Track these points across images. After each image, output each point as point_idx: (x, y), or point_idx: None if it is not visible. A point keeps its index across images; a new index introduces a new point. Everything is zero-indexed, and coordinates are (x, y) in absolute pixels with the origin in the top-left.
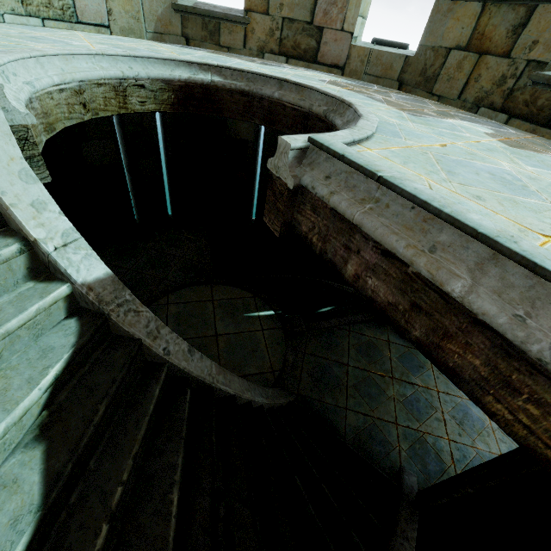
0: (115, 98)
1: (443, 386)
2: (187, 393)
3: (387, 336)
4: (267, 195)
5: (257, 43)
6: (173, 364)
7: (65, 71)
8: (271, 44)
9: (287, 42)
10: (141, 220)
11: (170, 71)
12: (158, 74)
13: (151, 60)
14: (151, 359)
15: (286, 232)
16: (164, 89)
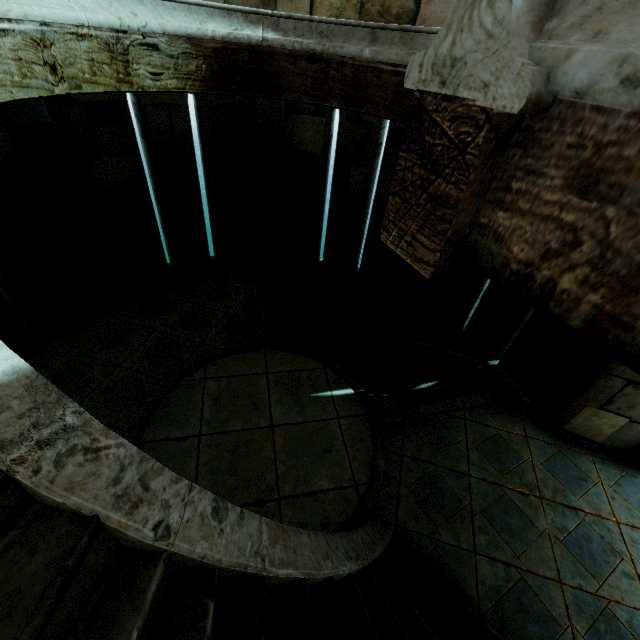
0: (110, 64)
1: (625, 514)
2: (207, 612)
3: (523, 427)
4: (397, 168)
5: (329, 12)
6: (177, 553)
7: (9, 1)
8: (348, 11)
9: (371, 7)
10: (175, 264)
11: (199, 24)
12: (180, 27)
13: (169, 5)
14: (130, 544)
15: (448, 266)
16: (190, 53)
